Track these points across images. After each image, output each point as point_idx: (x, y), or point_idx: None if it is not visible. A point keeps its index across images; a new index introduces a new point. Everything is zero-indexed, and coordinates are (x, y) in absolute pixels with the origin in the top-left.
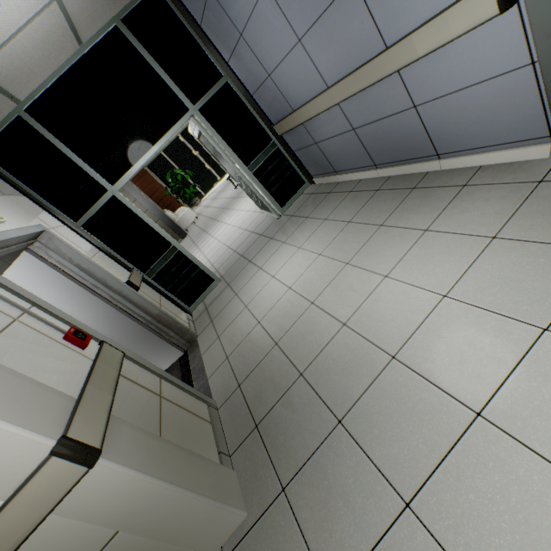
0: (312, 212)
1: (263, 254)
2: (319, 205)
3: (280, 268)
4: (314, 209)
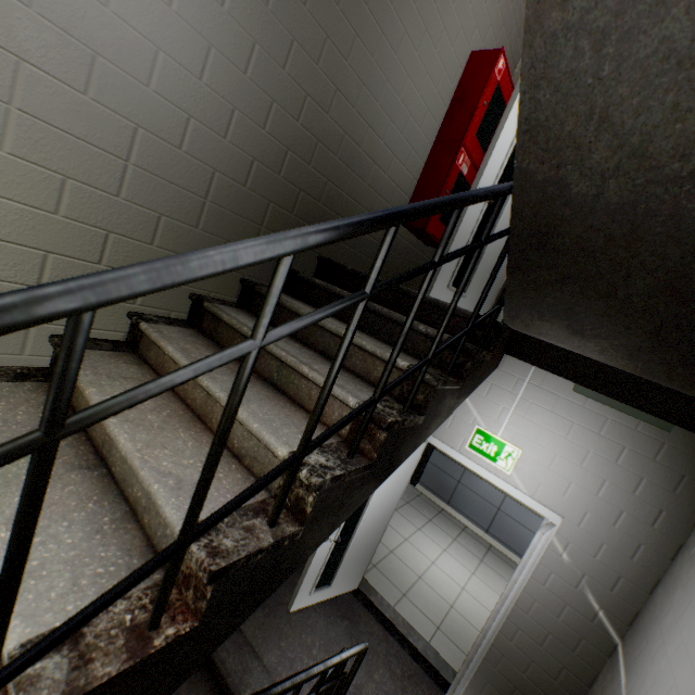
0: (433, 518)
1: (397, 522)
2: (437, 517)
3: (436, 557)
4: (434, 517)
